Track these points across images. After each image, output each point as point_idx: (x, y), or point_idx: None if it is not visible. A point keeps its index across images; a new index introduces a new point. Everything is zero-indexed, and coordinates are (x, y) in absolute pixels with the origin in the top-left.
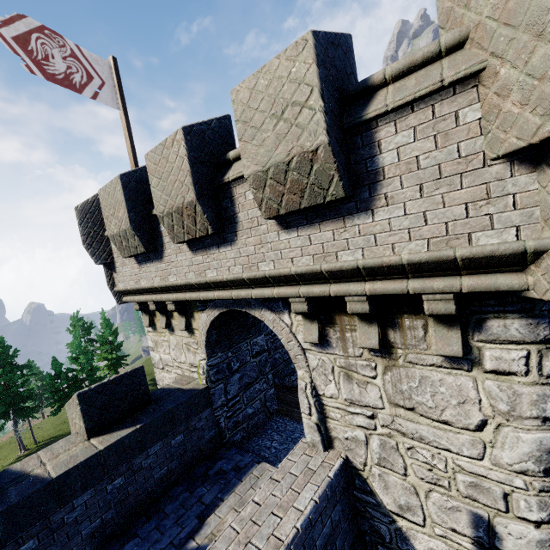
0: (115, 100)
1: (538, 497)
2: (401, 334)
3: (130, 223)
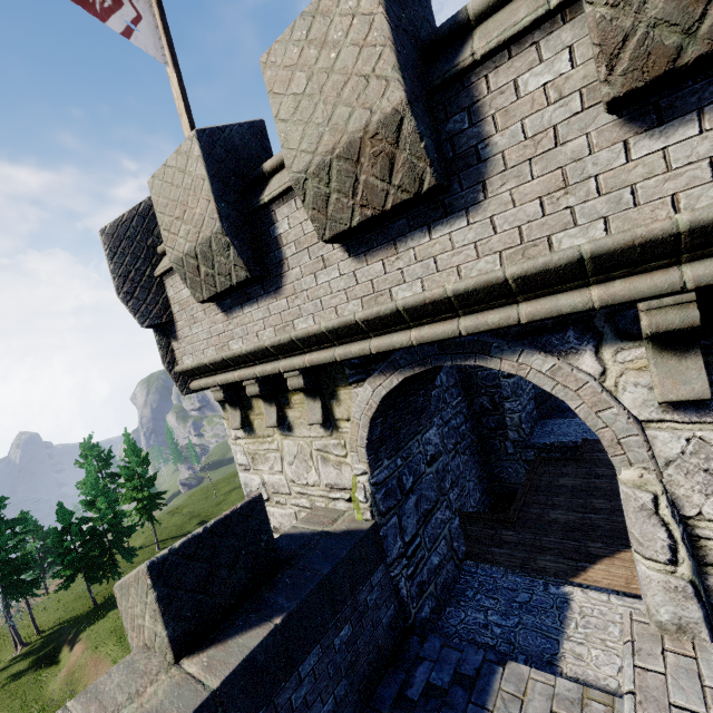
0: (159, 48)
1: None
2: None
3: (220, 220)
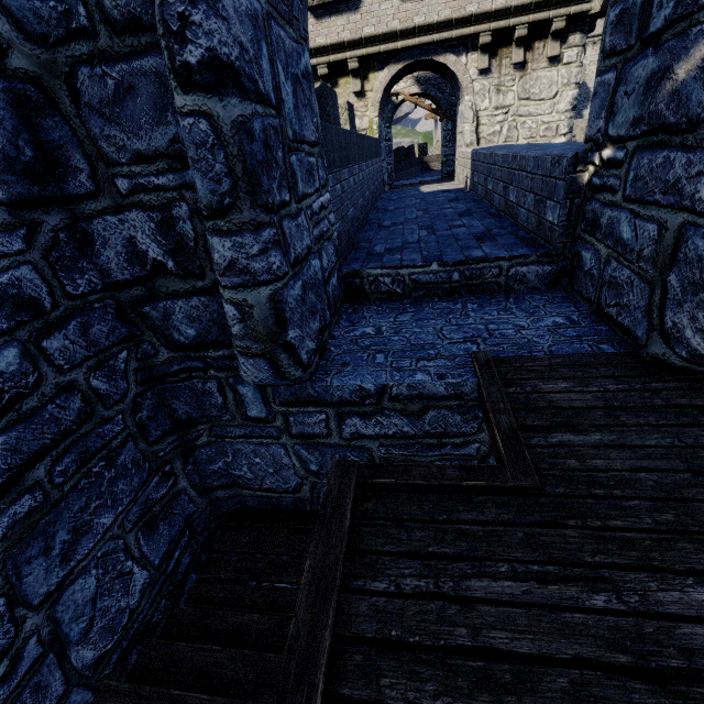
0: None
1: (567, 122)
2: (532, 54)
3: None
